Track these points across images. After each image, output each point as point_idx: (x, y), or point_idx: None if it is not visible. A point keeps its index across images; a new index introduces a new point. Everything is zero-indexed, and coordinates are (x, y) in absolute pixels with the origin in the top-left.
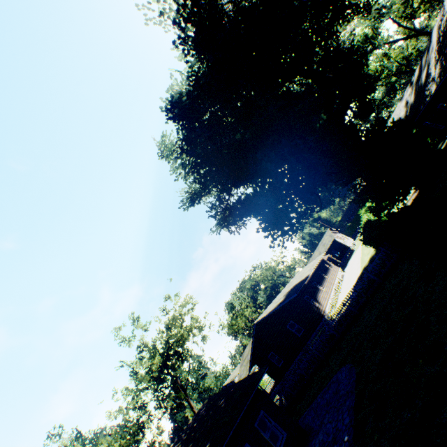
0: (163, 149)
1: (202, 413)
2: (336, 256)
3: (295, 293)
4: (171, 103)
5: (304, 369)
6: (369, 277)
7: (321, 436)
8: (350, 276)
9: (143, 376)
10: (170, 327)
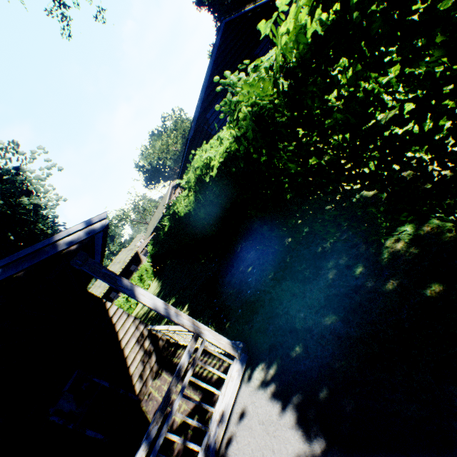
0: None
1: None
2: None
3: None
4: None
5: None
6: None
7: None
8: None
9: None
10: None
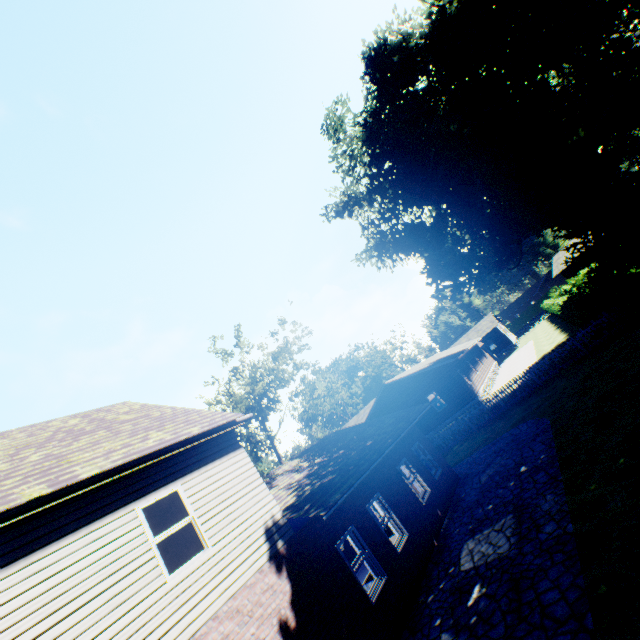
0: (331, 121)
1: (332, 437)
2: (491, 350)
3: (452, 358)
4: (375, 52)
5: (445, 439)
6: (574, 346)
7: (492, 470)
8: (513, 367)
9: (243, 397)
10: (276, 360)
